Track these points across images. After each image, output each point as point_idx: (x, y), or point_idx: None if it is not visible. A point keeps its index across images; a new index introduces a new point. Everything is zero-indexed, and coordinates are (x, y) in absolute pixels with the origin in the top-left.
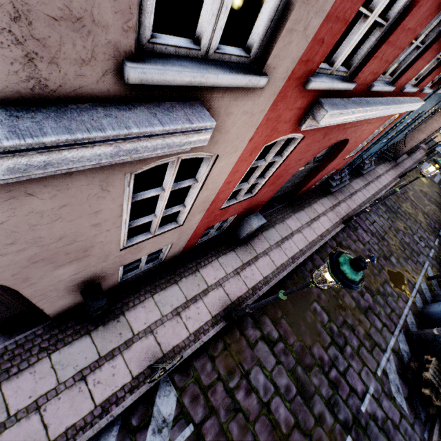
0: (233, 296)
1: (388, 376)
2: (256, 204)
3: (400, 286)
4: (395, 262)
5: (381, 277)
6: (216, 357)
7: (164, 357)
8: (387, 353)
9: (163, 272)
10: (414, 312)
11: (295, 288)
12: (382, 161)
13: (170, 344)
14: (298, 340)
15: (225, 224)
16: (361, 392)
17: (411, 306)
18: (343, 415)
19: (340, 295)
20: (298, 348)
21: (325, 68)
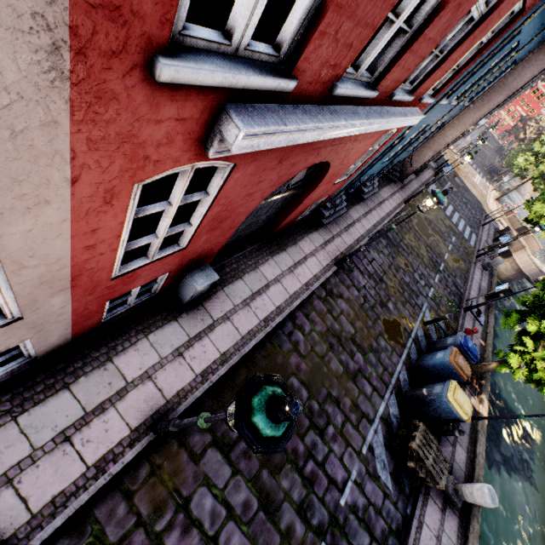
0: (171, 391)
1: (375, 452)
2: (201, 255)
3: (396, 338)
4: (393, 309)
5: (375, 329)
6: (136, 491)
7: (33, 519)
8: (375, 423)
9: (41, 373)
10: (408, 366)
11: (214, 417)
12: (388, 182)
13: (47, 494)
14: None
15: (156, 286)
16: (342, 481)
17: (405, 360)
18: (318, 519)
19: (325, 361)
20: None
21: (212, 40)
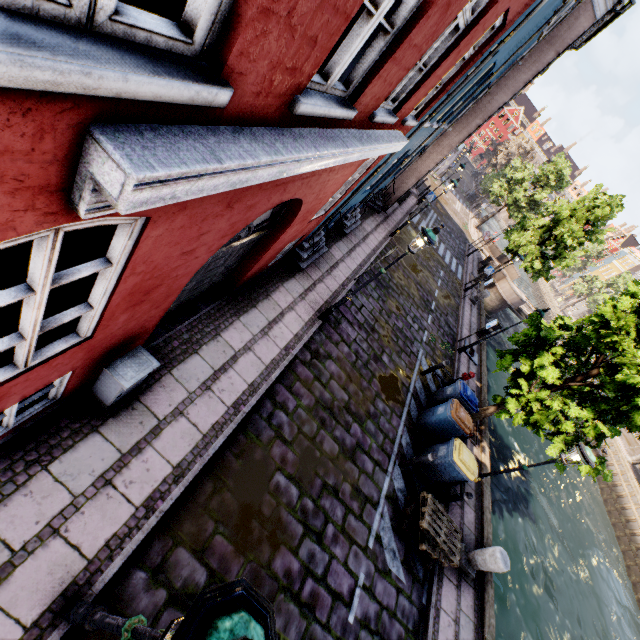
0: (95, 544)
1: (383, 541)
2: (126, 337)
3: (394, 396)
4: (388, 362)
5: (372, 390)
6: None
7: None
8: (381, 505)
9: None
10: (409, 427)
11: (146, 638)
12: (371, 213)
13: None
14: (247, 563)
15: (54, 390)
16: (349, 592)
17: (406, 421)
18: None
19: (317, 443)
20: (248, 577)
21: None
